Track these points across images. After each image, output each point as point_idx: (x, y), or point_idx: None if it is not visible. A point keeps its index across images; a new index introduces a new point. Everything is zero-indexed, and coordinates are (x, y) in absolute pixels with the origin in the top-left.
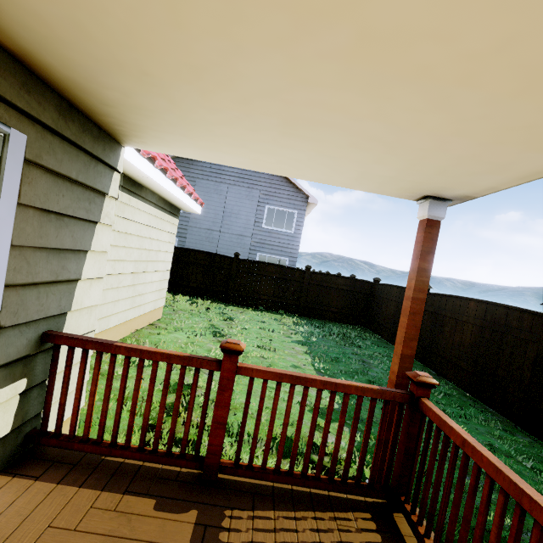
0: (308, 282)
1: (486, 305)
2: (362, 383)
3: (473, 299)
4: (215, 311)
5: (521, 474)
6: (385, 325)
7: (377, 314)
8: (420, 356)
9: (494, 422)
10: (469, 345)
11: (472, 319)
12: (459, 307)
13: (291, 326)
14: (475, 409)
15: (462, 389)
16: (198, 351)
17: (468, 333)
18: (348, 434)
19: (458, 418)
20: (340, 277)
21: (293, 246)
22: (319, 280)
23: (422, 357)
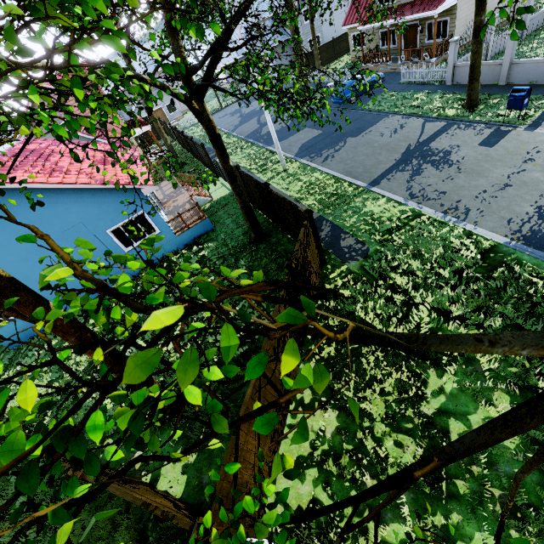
0: None
1: None
2: None
3: None
4: None
5: None
6: None
7: None
8: None
9: None
10: None
11: None
12: None
13: None
14: None
15: None
16: None
17: None
18: None
19: None
20: None
21: None
22: None
23: None
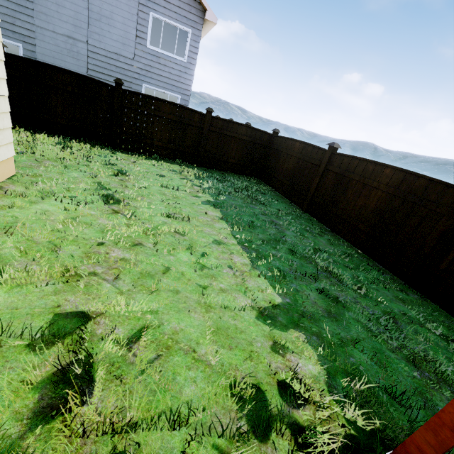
0: (208, 128)
1: (405, 175)
2: (286, 254)
3: (391, 166)
4: (100, 161)
5: (439, 347)
6: (281, 179)
7: (272, 167)
8: (315, 213)
9: (395, 285)
10: (373, 210)
11: (383, 186)
12: (371, 172)
13: (194, 180)
14: (372, 269)
15: (355, 246)
16: (85, 235)
17: (375, 198)
18: (309, 347)
19: (370, 285)
20: (242, 125)
21: (186, 80)
22: (220, 127)
23: (317, 214)
